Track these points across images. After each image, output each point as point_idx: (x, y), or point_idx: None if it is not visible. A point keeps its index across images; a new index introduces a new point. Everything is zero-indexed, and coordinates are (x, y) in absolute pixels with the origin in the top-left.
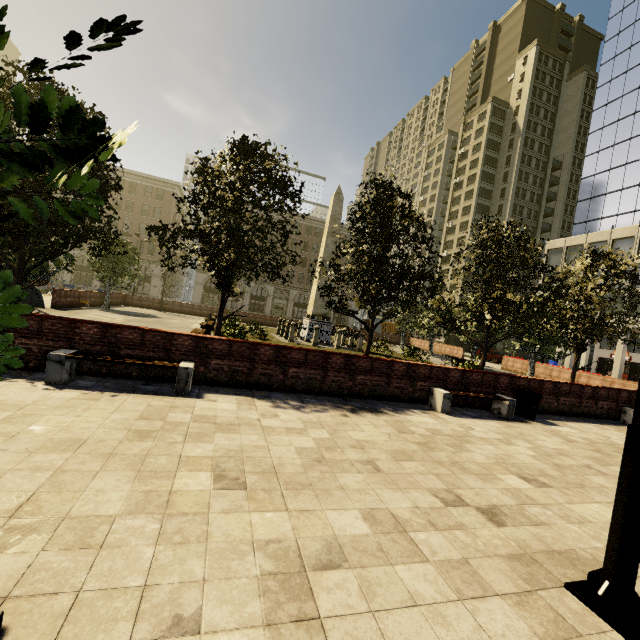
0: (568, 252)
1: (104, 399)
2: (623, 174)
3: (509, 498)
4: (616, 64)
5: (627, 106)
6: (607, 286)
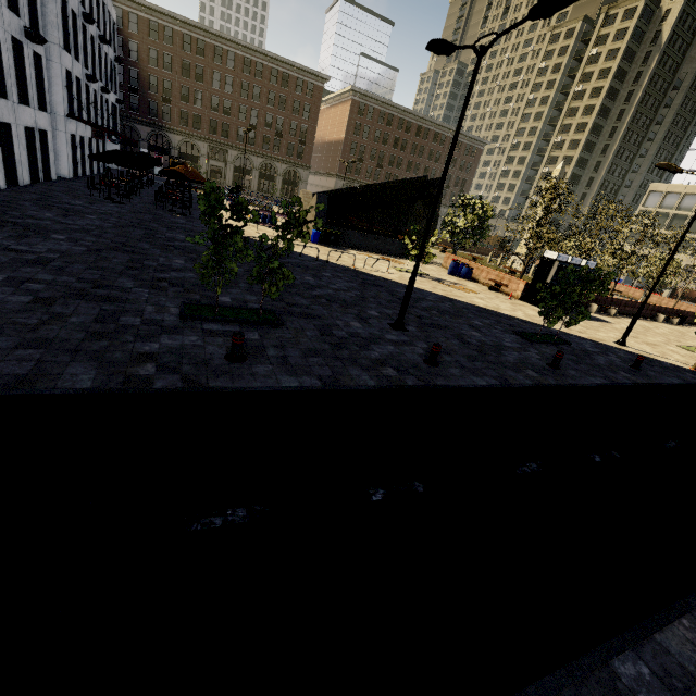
0: (666, 197)
1: (614, 319)
2: None
3: None
4: None
5: None
6: None
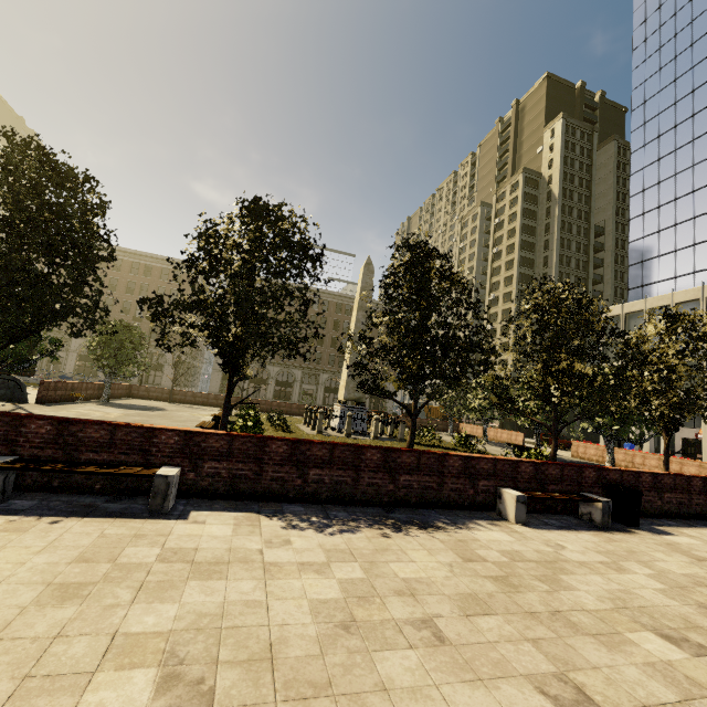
0: (627, 319)
1: (36, 529)
2: (674, 235)
3: (662, 686)
4: (647, 130)
5: (666, 168)
6: (690, 351)
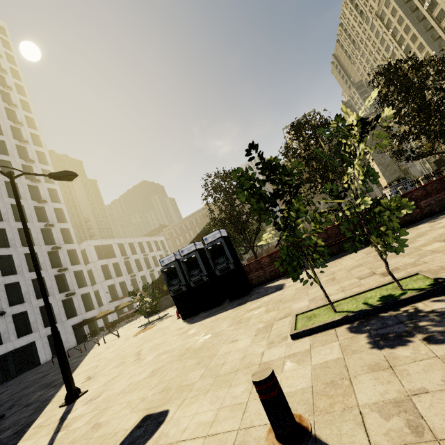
0: None
1: (339, 260)
2: None
3: None
4: None
5: None
6: None
